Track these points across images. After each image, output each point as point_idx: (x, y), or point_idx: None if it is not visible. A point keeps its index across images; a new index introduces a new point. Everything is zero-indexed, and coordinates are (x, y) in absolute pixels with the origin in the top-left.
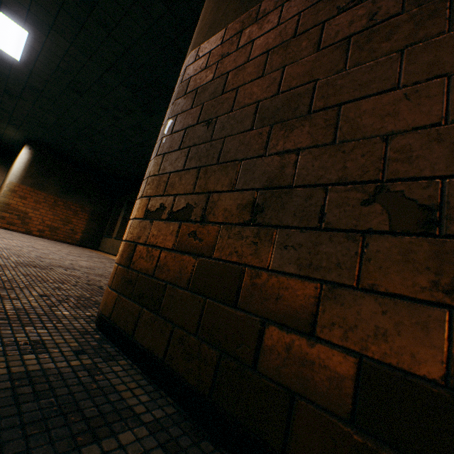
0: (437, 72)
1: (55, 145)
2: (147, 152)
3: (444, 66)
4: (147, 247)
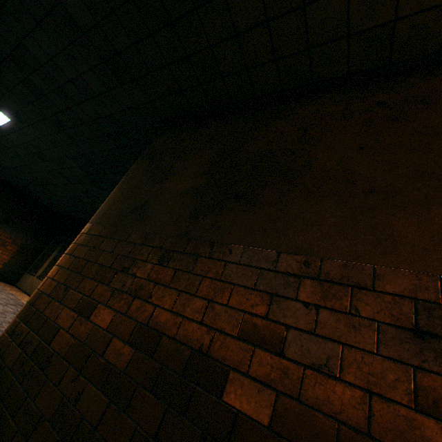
0: (114, 331)
1: (8, 179)
2: (94, 209)
3: (116, 330)
4: (0, 360)
